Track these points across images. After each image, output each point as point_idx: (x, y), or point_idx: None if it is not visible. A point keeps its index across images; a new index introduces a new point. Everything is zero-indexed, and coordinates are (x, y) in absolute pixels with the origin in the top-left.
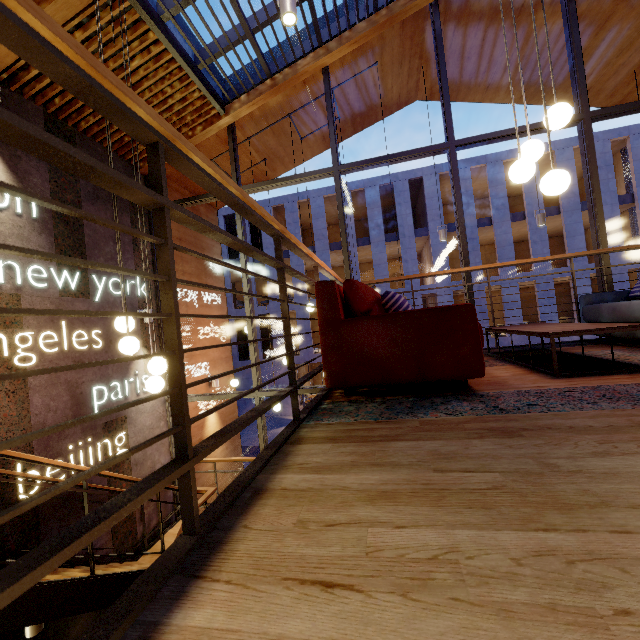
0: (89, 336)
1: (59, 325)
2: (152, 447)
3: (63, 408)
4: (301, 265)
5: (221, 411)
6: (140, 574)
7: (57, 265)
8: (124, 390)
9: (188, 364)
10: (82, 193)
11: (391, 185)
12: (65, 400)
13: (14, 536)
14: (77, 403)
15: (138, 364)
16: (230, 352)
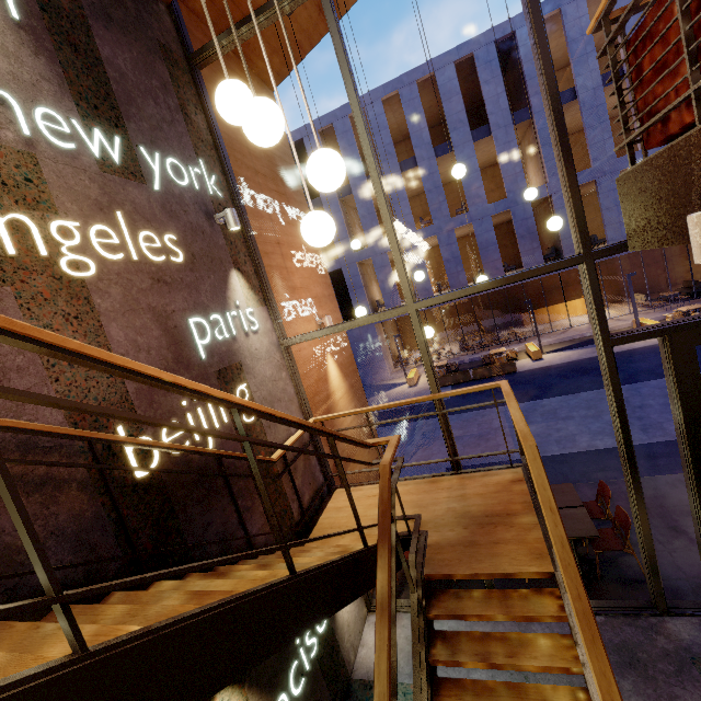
0: (161, 243)
1: (113, 219)
2: (280, 405)
3: (157, 347)
4: (368, 200)
5: (340, 362)
6: (347, 563)
7: (80, 118)
8: (228, 327)
9: (292, 299)
10: (83, 3)
11: (470, 58)
12: (156, 336)
13: (145, 531)
14: (174, 341)
15: (235, 293)
16: (331, 289)
